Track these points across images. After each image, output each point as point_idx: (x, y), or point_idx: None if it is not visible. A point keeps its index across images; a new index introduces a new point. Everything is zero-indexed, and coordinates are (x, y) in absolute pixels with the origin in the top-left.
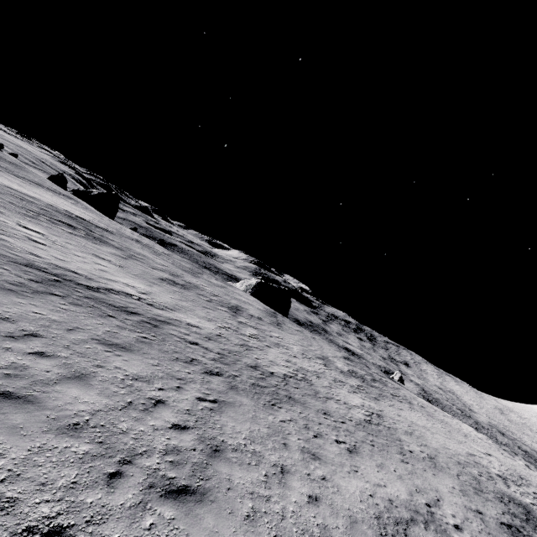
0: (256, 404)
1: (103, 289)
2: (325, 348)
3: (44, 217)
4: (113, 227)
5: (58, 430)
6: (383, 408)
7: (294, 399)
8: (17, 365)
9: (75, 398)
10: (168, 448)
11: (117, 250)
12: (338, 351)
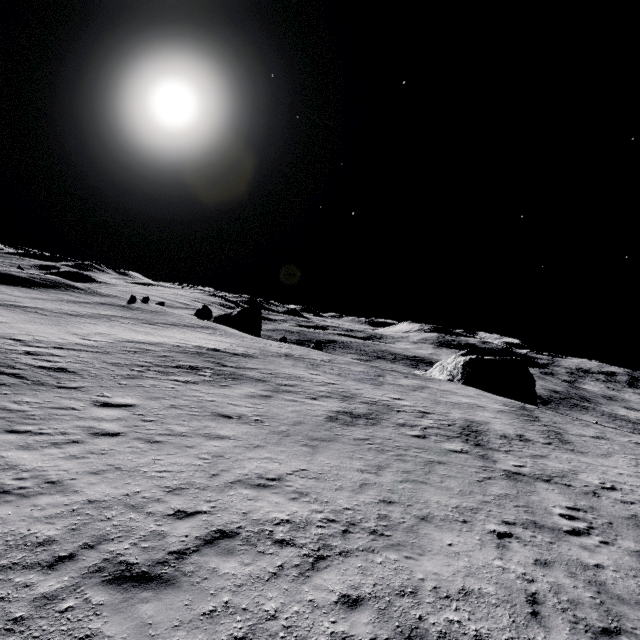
0: None
1: (195, 551)
2: None
3: (156, 369)
4: (255, 347)
5: None
6: None
7: None
8: None
9: None
10: None
11: (257, 384)
12: None
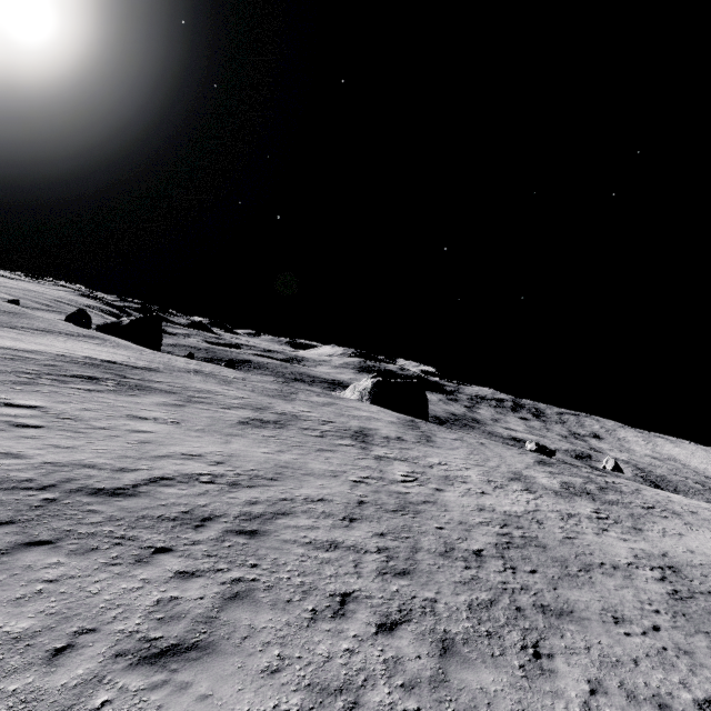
0: (511, 679)
1: (145, 485)
2: (506, 457)
3: (48, 377)
4: (159, 362)
5: None
6: (661, 545)
7: (552, 610)
8: None
9: None
10: None
11: (168, 395)
12: (524, 455)
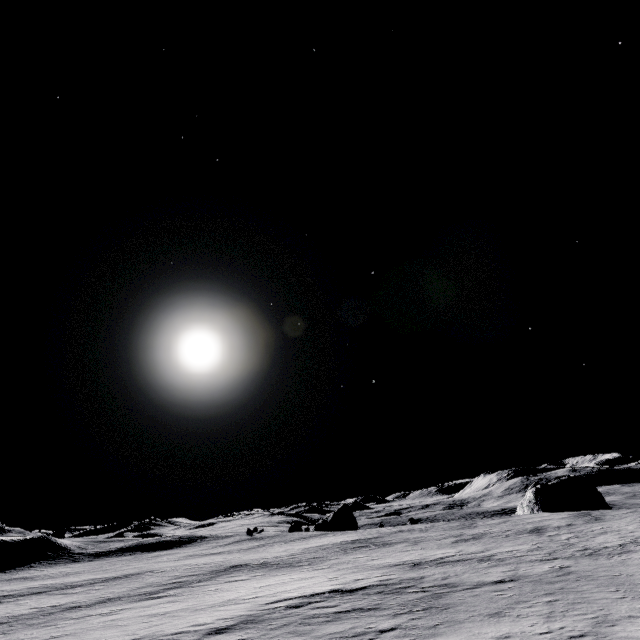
0: (595, 560)
1: (438, 559)
2: None
3: (348, 550)
4: (374, 533)
5: (498, 582)
6: None
7: (634, 550)
8: (459, 579)
9: (491, 578)
10: (548, 577)
11: (403, 543)
12: None
